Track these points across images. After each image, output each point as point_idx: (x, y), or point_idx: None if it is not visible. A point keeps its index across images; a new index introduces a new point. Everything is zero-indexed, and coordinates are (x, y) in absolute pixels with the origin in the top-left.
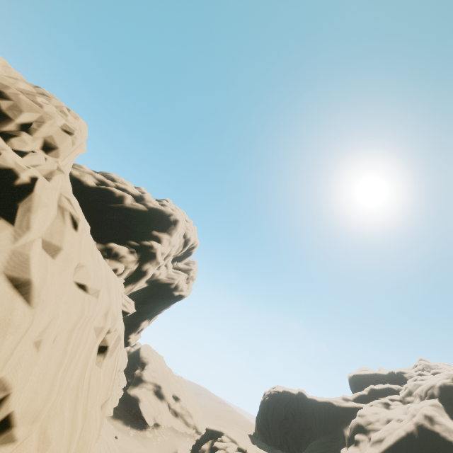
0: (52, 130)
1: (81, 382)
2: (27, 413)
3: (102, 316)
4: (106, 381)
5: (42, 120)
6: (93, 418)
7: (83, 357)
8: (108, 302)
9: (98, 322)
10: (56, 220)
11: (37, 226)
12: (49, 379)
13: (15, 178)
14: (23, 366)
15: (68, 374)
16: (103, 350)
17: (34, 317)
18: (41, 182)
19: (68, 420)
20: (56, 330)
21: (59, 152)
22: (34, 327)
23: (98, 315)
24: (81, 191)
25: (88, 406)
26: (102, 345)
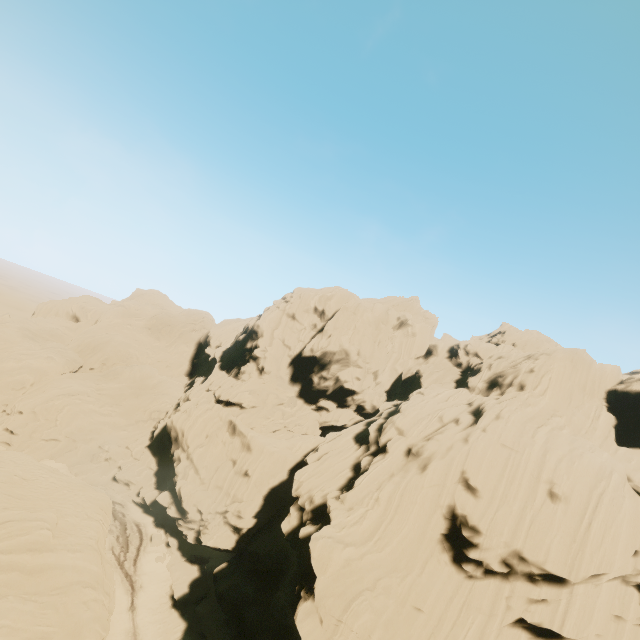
0: (523, 376)
1: (531, 502)
2: (484, 489)
3: (537, 467)
4: (568, 520)
5: (519, 374)
6: (552, 533)
7: (525, 486)
8: (539, 459)
9: (533, 469)
10: (494, 419)
11: (483, 423)
12: (491, 480)
13: (483, 409)
14: (473, 467)
15: (512, 489)
16: (556, 495)
17: (470, 449)
18: (491, 406)
19: (515, 511)
20: (488, 460)
21: (528, 386)
22: (473, 454)
23: (529, 464)
24: (634, 401)
25: (537, 517)
26: (553, 491)
